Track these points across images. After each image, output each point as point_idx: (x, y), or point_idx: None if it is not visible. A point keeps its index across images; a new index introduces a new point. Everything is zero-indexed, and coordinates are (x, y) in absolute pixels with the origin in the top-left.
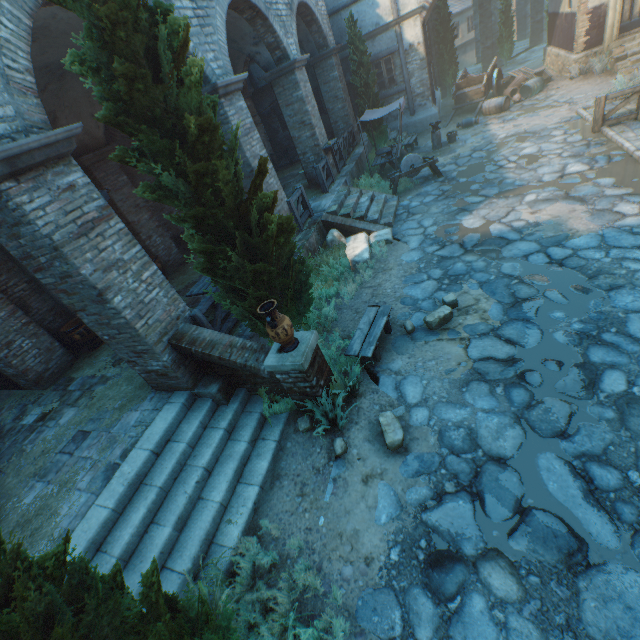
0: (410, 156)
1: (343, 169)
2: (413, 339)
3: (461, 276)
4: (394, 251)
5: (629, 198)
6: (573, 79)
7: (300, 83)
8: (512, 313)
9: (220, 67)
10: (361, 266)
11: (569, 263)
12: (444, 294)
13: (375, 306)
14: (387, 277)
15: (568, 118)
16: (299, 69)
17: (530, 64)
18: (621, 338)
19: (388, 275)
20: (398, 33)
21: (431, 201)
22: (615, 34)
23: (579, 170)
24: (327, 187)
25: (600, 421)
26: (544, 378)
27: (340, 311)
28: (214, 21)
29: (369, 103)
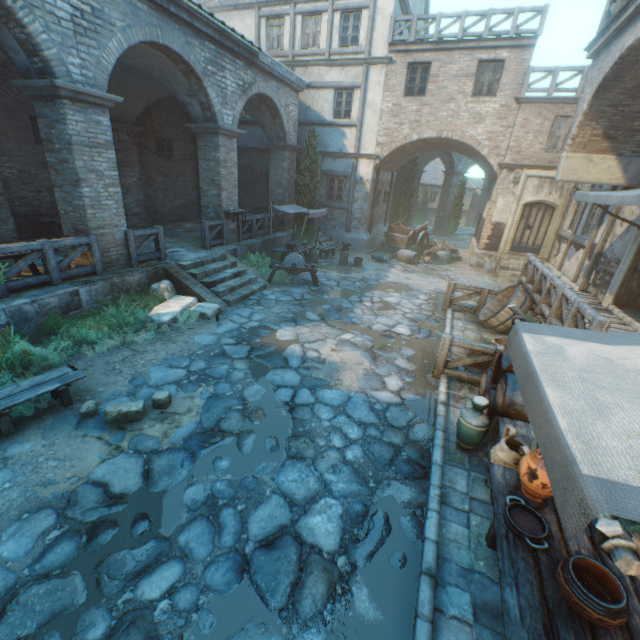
0: (295, 255)
1: (248, 240)
2: (79, 424)
3: (211, 378)
4: (200, 327)
5: (405, 374)
6: (472, 266)
7: (222, 147)
8: (193, 440)
9: (86, 76)
10: (152, 326)
11: (299, 411)
12: (174, 389)
13: (73, 368)
14: (161, 348)
15: (441, 290)
16: (228, 137)
17: (463, 244)
18: (234, 521)
19: (165, 346)
20: (354, 164)
21: (284, 301)
22: (507, 249)
23: (402, 332)
24: (209, 245)
25: (74, 639)
26: (112, 540)
27: (76, 360)
28: (106, 40)
29: (306, 202)
